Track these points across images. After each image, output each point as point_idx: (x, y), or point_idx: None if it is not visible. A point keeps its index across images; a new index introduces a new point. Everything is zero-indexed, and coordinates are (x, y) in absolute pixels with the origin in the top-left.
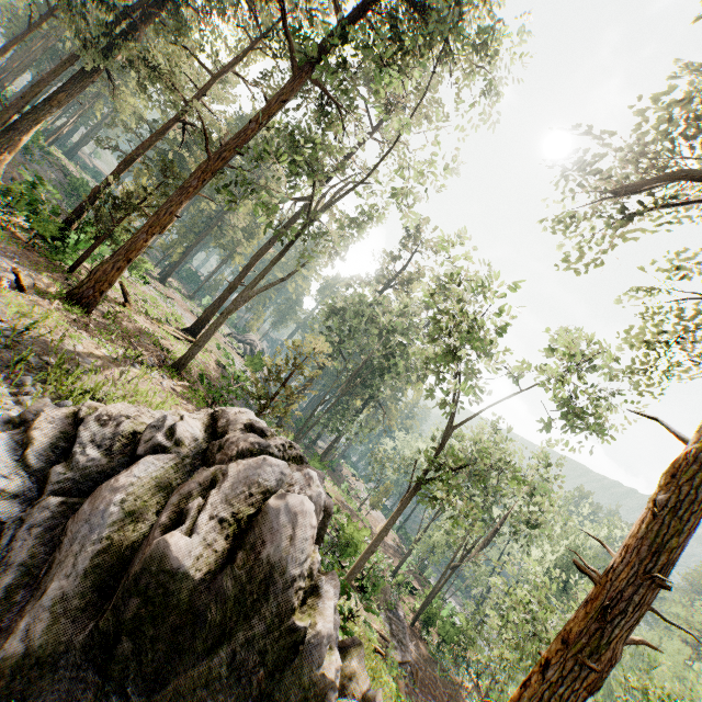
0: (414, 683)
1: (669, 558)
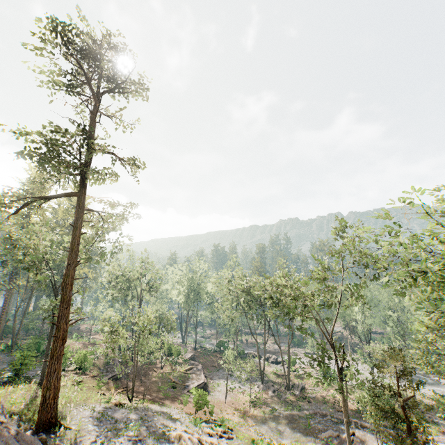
0: (129, 379)
1: (67, 301)
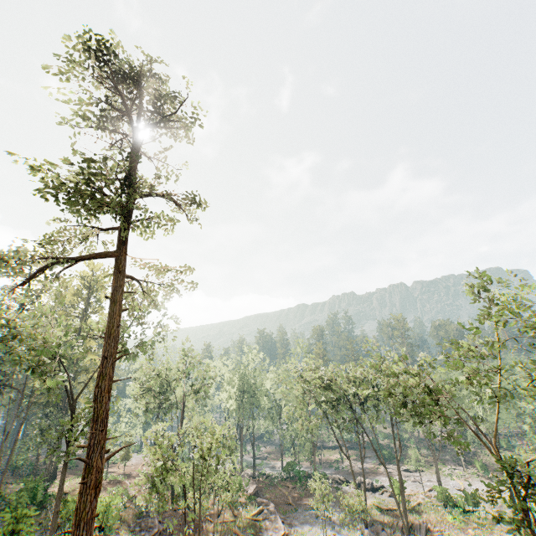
0: None
1: (102, 418)
